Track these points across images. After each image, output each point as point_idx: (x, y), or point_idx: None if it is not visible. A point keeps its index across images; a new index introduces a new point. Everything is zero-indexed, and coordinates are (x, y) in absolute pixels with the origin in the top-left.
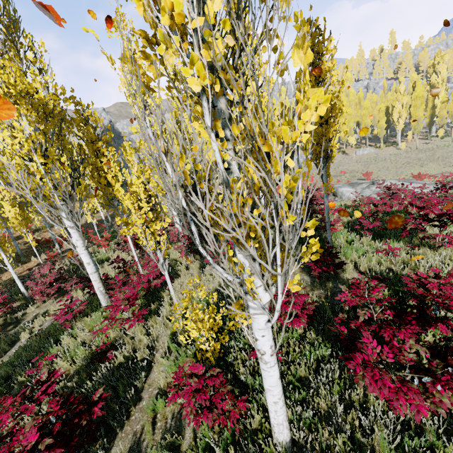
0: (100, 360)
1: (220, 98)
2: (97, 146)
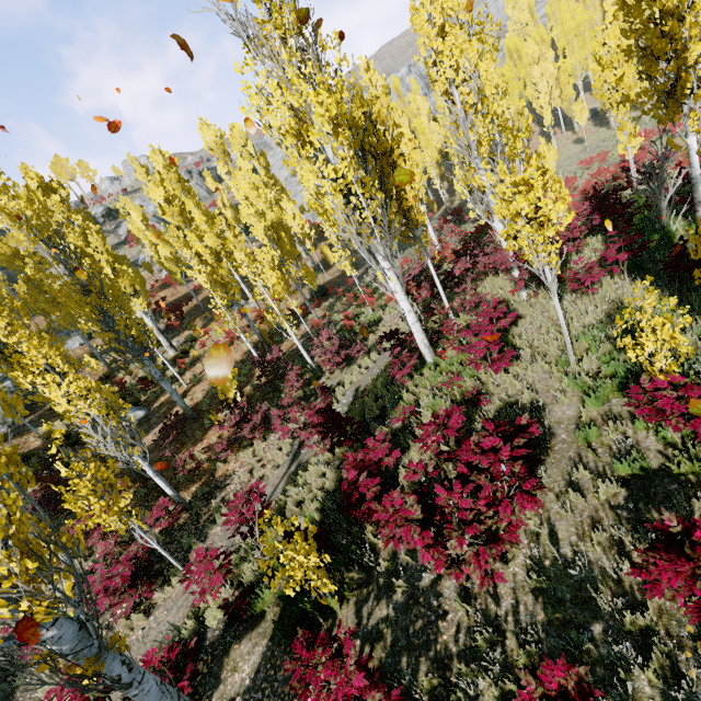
0: (473, 406)
1: None
2: (392, 157)
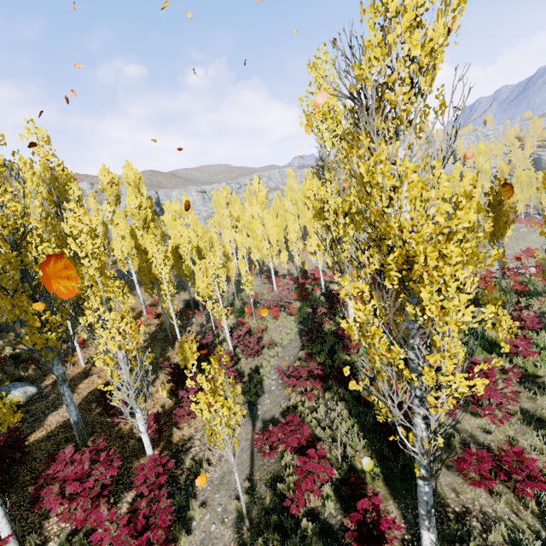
0: None
1: None
2: None
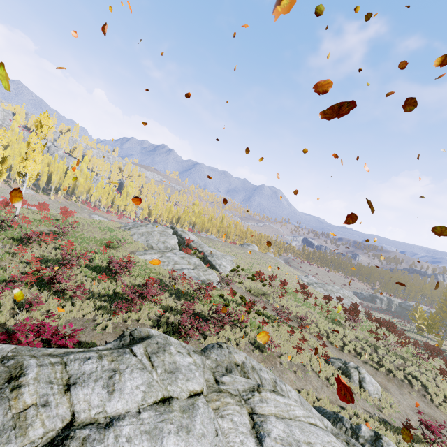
0: None
1: None
2: None
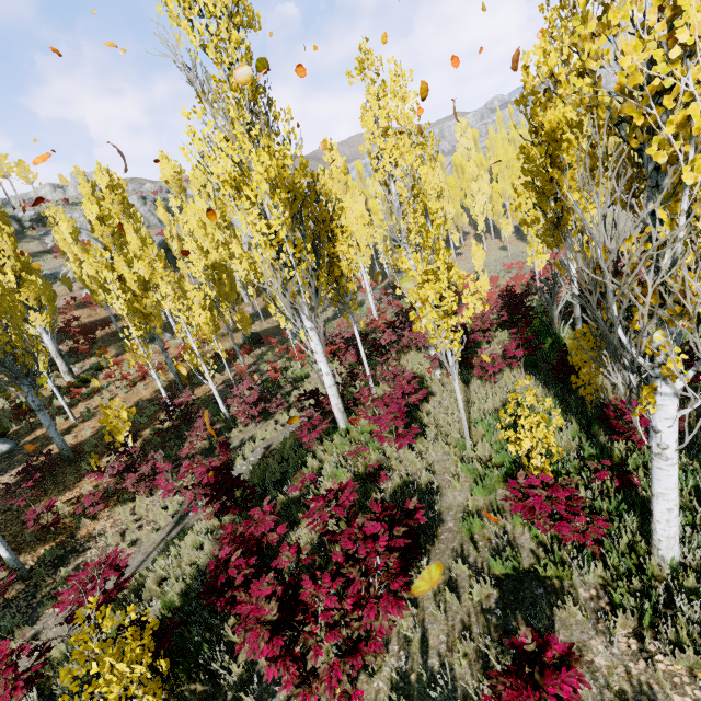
0: (372, 481)
1: (666, 178)
2: (331, 226)
